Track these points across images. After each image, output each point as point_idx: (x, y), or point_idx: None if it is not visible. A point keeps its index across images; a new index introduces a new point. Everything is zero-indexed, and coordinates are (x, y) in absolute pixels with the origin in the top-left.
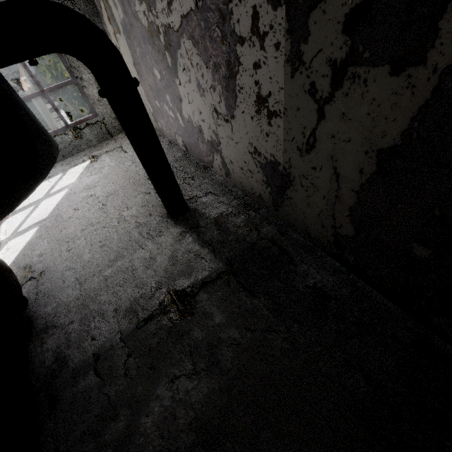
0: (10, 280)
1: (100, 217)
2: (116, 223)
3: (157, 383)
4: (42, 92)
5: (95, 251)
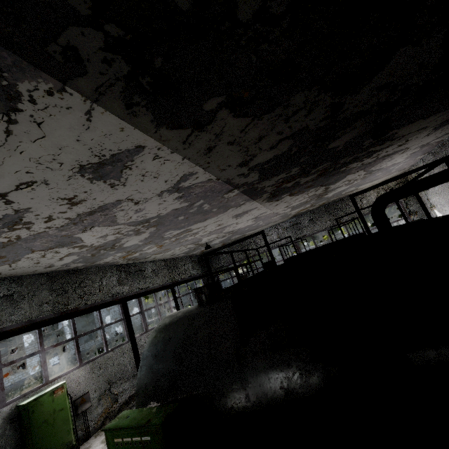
0: None
1: None
2: None
3: None
4: None
5: None
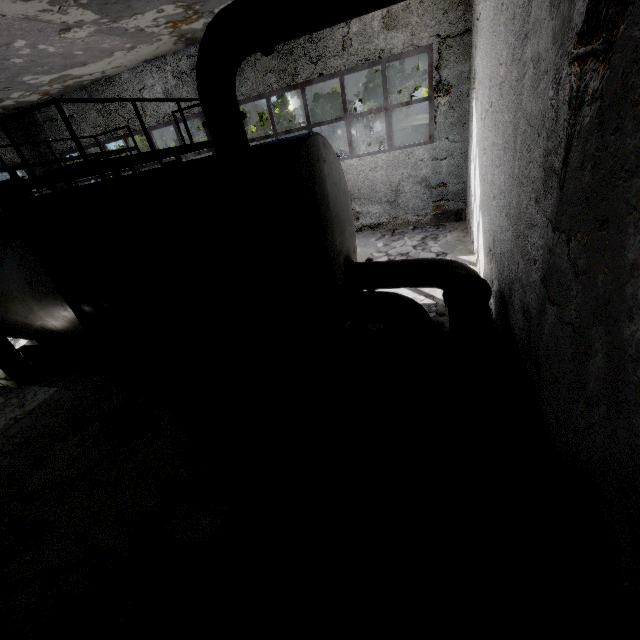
0: (453, 269)
1: (493, 124)
2: (501, 102)
3: (620, 241)
4: (386, 112)
5: (503, 165)
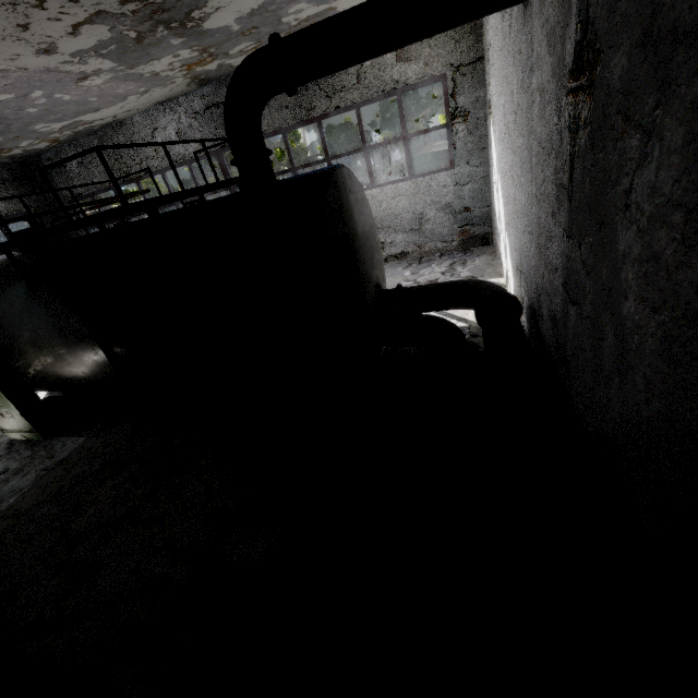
0: (483, 289)
1: (510, 147)
2: (516, 127)
3: (614, 237)
4: (405, 140)
5: (522, 186)
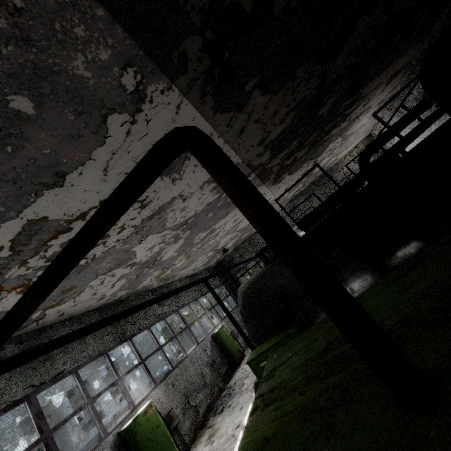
0: None
1: None
2: None
3: None
4: None
5: None
